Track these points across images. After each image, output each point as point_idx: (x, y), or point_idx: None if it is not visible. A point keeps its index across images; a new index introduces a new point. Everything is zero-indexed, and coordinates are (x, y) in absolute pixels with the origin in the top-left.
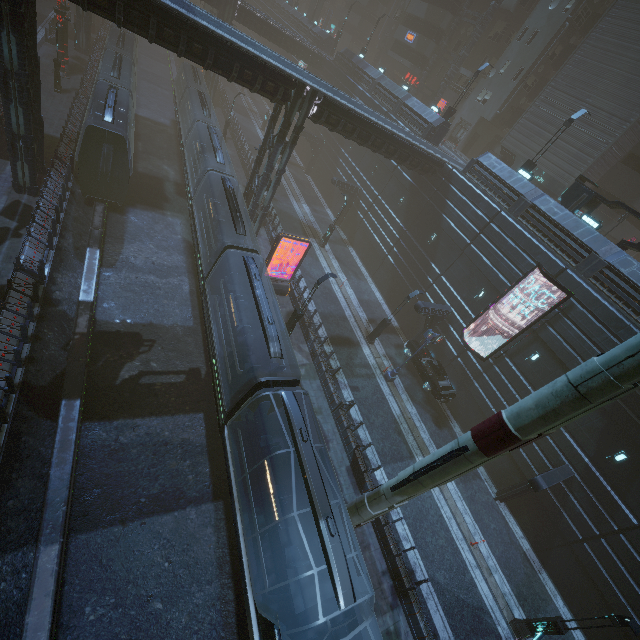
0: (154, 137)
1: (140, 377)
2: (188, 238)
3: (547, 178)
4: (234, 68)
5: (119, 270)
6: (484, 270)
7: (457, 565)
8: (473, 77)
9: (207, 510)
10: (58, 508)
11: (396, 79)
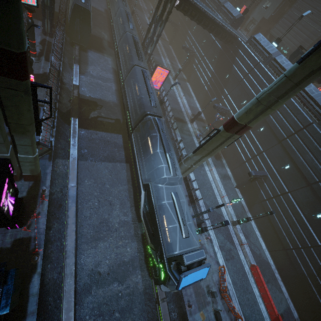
0: (97, 17)
1: (97, 117)
2: (114, 67)
3: (289, 51)
4: None
5: (86, 76)
6: (247, 91)
7: (215, 201)
8: None
9: (123, 165)
10: (75, 150)
11: None
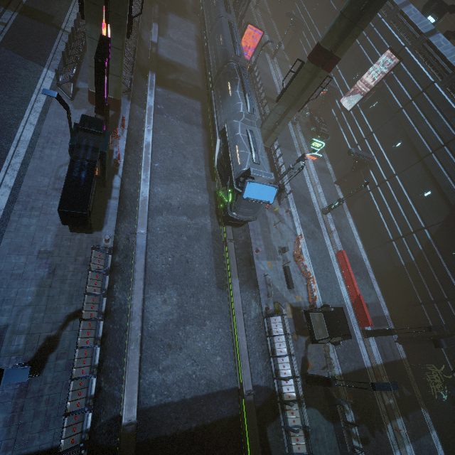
0: None
1: (176, 80)
2: (197, 35)
3: None
4: None
5: (166, 38)
6: (362, 59)
7: (304, 186)
8: None
9: (200, 129)
10: (151, 100)
11: None
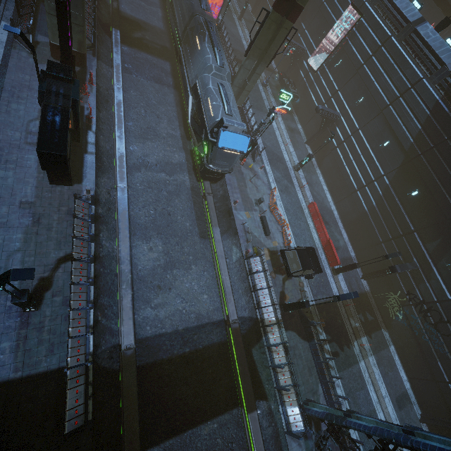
0: None
1: (141, 39)
2: None
3: None
4: None
5: None
6: (327, 17)
7: (276, 146)
8: None
9: (172, 90)
10: (118, 57)
11: None
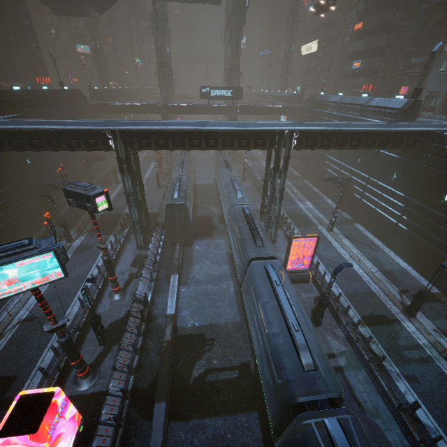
0: (205, 193)
1: (206, 375)
2: (229, 251)
3: None
4: (234, 142)
5: (189, 285)
6: None
7: None
8: (427, 59)
9: None
10: None
11: (354, 93)
